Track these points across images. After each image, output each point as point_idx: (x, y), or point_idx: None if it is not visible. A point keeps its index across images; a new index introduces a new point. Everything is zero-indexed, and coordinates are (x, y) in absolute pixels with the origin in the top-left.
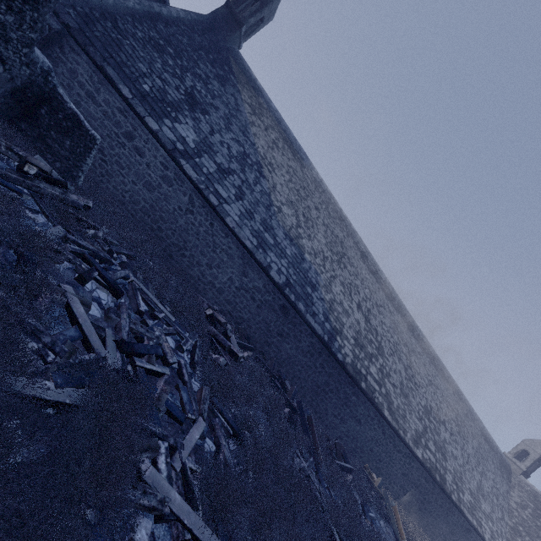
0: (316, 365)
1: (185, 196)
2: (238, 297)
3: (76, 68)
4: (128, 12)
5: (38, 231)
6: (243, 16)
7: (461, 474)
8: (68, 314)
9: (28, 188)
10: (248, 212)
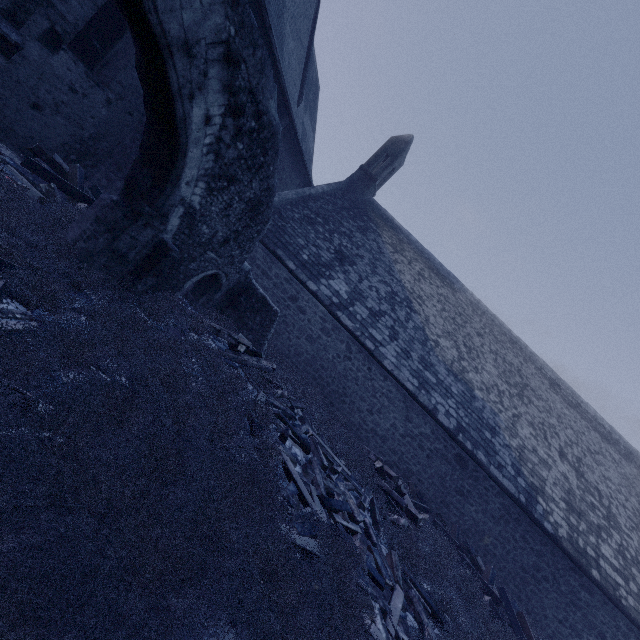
0: (515, 537)
1: (342, 344)
2: (404, 446)
3: (255, 255)
4: (288, 202)
5: (257, 400)
6: (376, 172)
7: None
8: (285, 470)
9: (239, 362)
10: (404, 351)
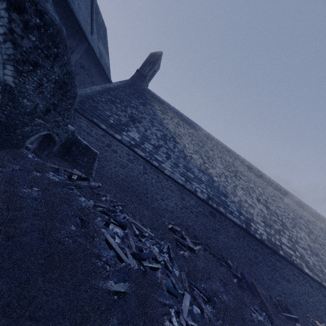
0: (244, 245)
1: (141, 166)
2: (183, 213)
3: (81, 124)
4: (97, 92)
5: (85, 205)
6: (146, 73)
7: None
8: (107, 244)
9: (74, 185)
10: (175, 164)
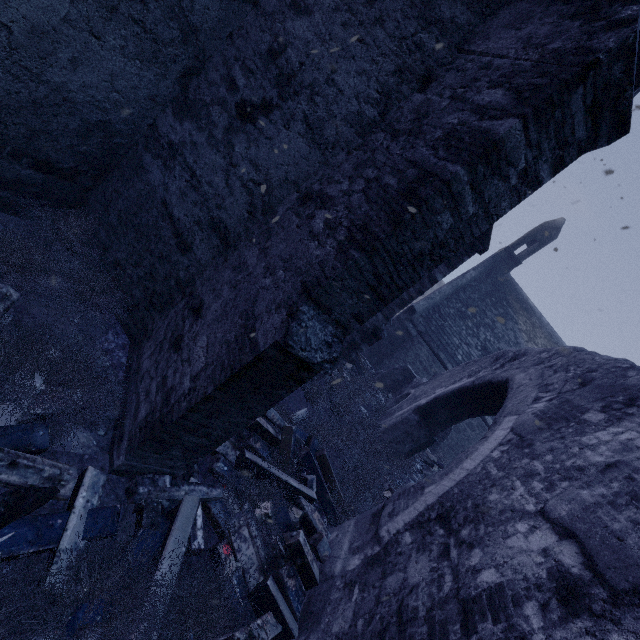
0: None
1: None
2: None
3: (419, 353)
4: (445, 297)
5: None
6: (521, 255)
7: None
8: None
9: None
10: None
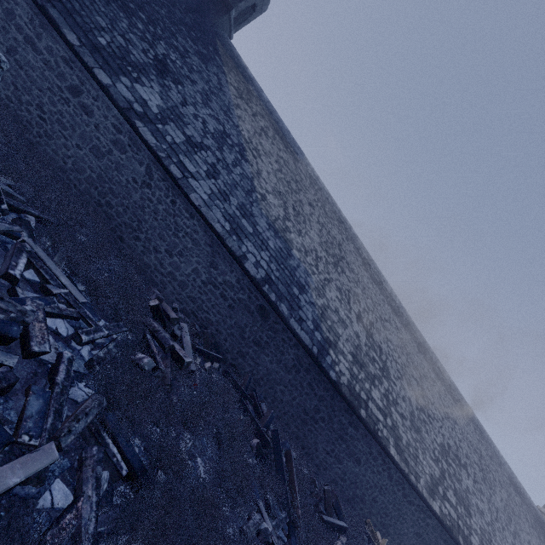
0: (303, 385)
1: (141, 166)
2: (205, 294)
3: (14, 9)
4: None
5: None
6: None
7: (489, 535)
8: None
9: None
10: (222, 193)
